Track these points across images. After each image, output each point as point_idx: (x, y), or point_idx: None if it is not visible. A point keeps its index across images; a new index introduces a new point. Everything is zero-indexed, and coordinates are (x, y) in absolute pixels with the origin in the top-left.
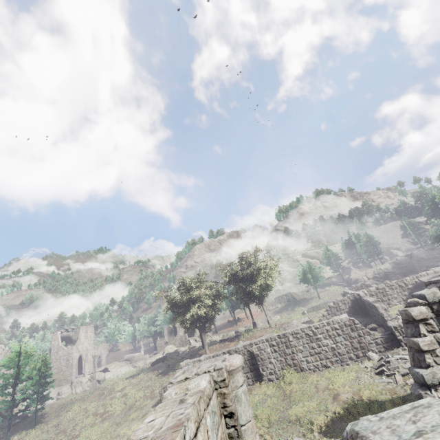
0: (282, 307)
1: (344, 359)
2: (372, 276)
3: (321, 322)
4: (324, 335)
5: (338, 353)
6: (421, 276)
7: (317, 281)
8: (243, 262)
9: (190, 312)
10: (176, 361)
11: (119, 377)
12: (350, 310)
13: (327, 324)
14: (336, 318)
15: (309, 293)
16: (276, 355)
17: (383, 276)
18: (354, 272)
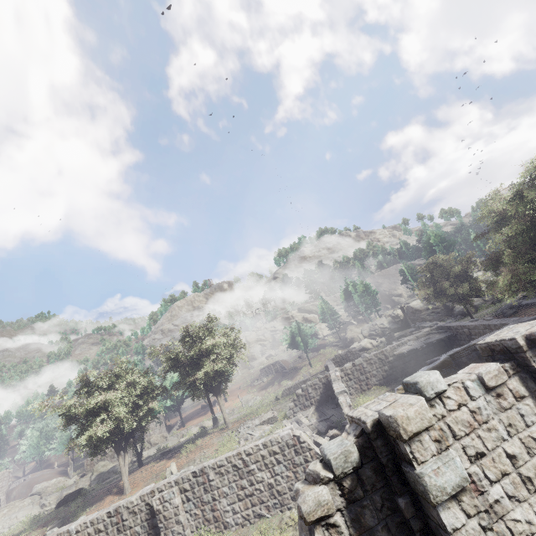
0: (268, 381)
1: (284, 500)
2: (369, 333)
3: (257, 442)
4: (258, 465)
5: (277, 491)
6: (402, 345)
7: (306, 346)
8: (187, 340)
9: (86, 432)
10: (82, 503)
11: (14, 528)
12: (323, 397)
13: (263, 446)
14: (276, 436)
15: (300, 360)
16: (188, 507)
17: (380, 333)
18: (350, 329)
